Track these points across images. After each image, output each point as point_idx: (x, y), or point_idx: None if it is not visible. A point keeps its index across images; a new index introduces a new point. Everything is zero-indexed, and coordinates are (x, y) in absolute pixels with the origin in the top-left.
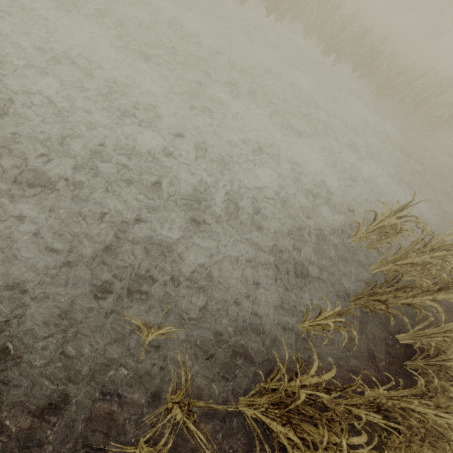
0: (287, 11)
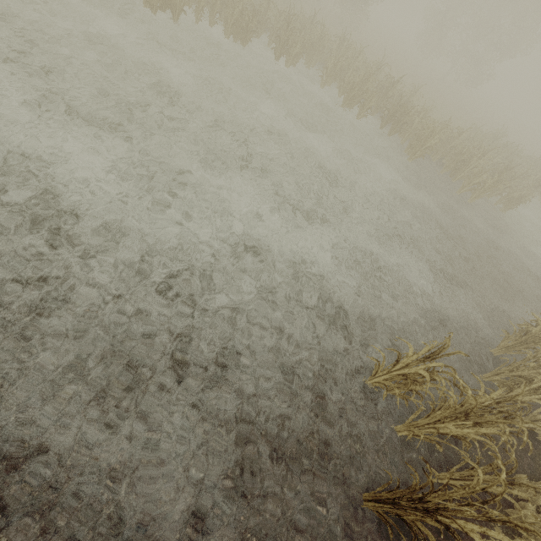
0: (300, 55)
